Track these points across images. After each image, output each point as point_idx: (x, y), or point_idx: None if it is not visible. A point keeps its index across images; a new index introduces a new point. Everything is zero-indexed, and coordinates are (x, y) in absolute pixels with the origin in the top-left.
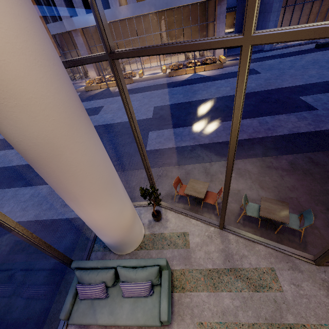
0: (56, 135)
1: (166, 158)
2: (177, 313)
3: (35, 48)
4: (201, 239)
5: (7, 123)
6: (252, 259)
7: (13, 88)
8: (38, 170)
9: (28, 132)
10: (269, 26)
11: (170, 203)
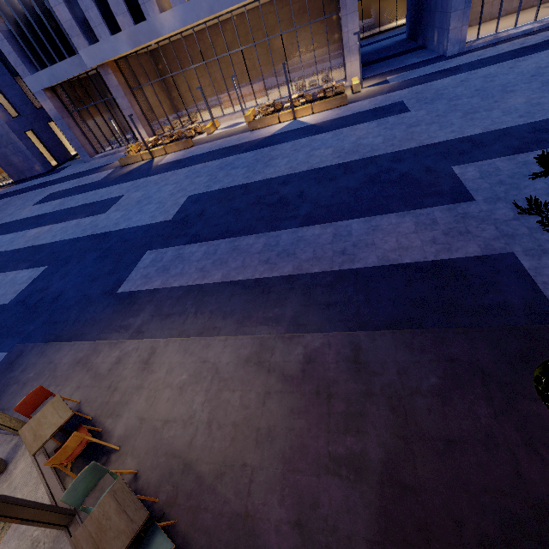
0: None
1: (132, 314)
2: None
3: None
4: (18, 547)
5: None
6: None
7: None
8: None
9: None
10: (452, 5)
11: None
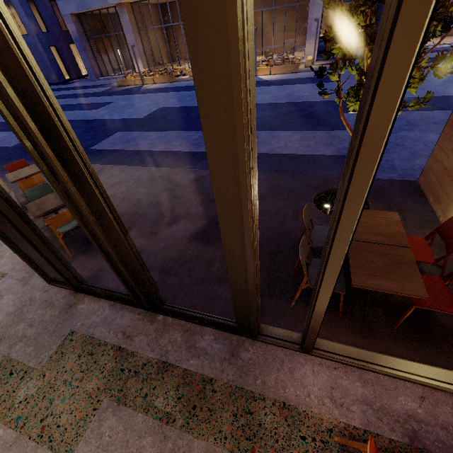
0: None
1: (96, 159)
2: None
3: None
4: None
5: None
6: (3, 261)
7: None
8: None
9: None
10: None
11: (19, 196)
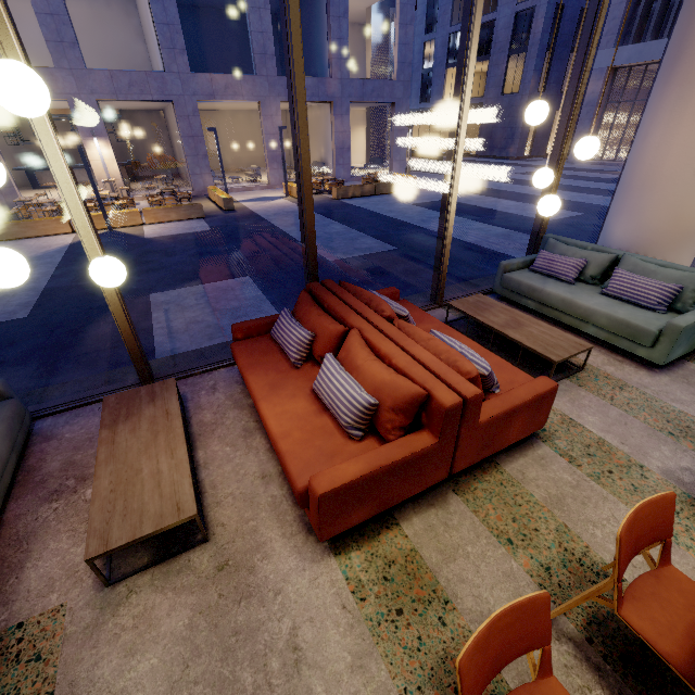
0: None
1: None
2: (680, 375)
3: None
4: None
5: None
6: None
7: None
8: None
9: None
10: None
11: None
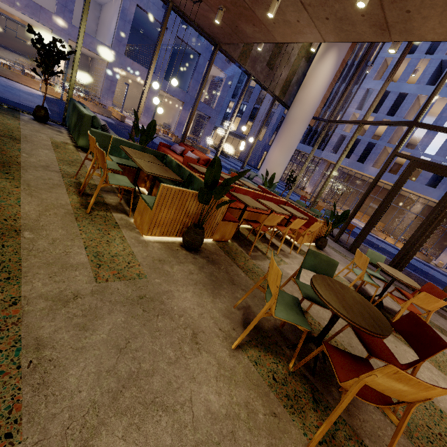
0: (298, 119)
1: None
2: None
3: (315, 102)
4: None
5: (294, 109)
6: None
7: (304, 104)
8: (283, 126)
9: (295, 114)
10: None
11: None
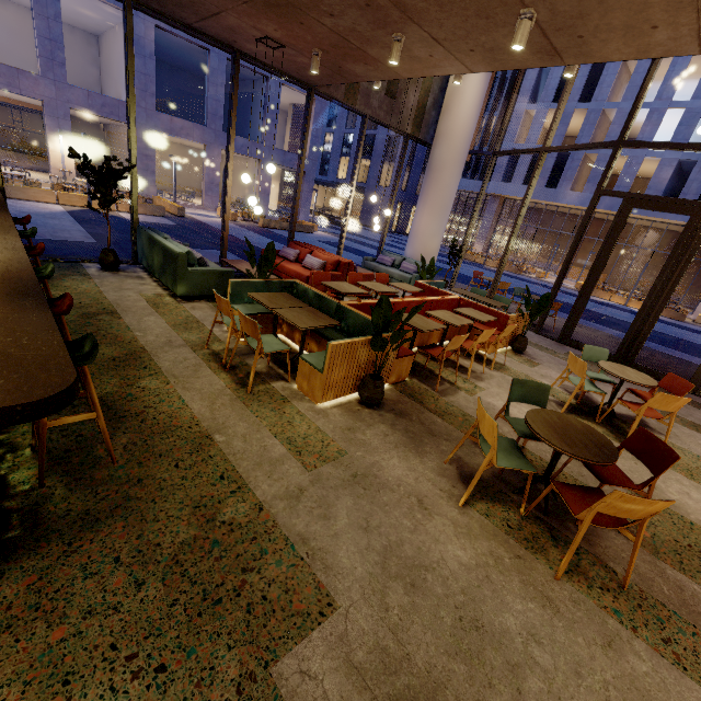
0: (448, 162)
1: None
2: None
3: (468, 131)
4: None
5: (439, 149)
6: None
7: (452, 138)
8: (427, 176)
9: (442, 155)
10: None
11: None
